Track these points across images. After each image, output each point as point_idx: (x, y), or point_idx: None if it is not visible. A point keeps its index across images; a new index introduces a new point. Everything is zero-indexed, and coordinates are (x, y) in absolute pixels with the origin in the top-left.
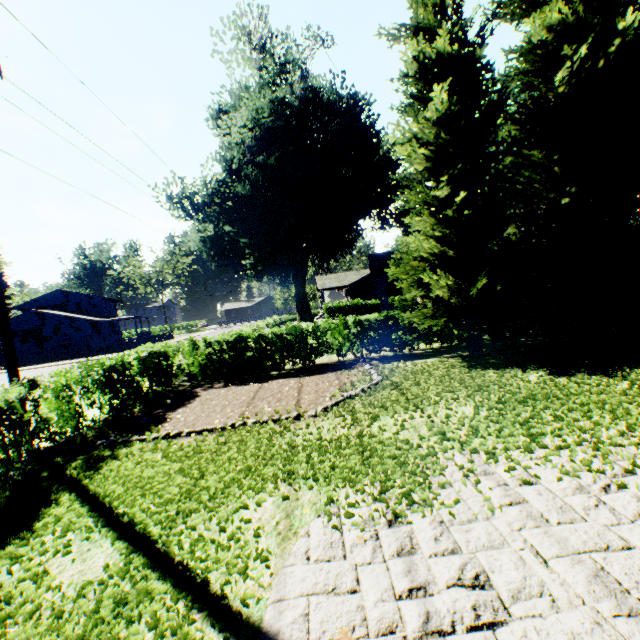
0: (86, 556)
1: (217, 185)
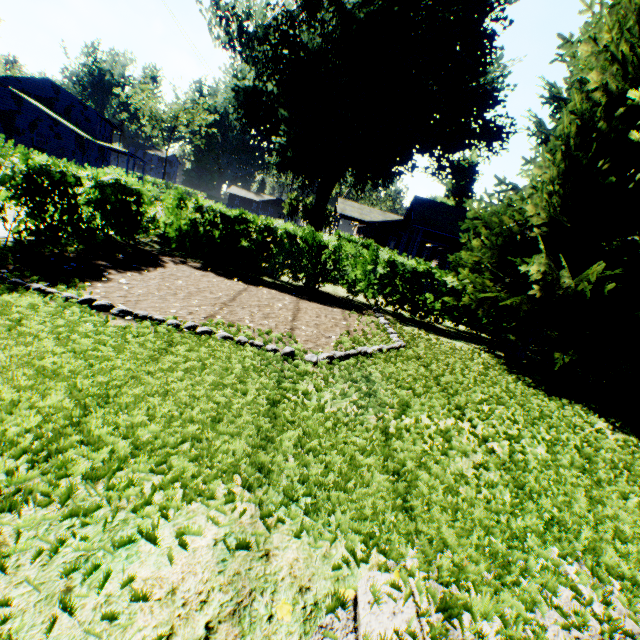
0: None
1: (281, 16)
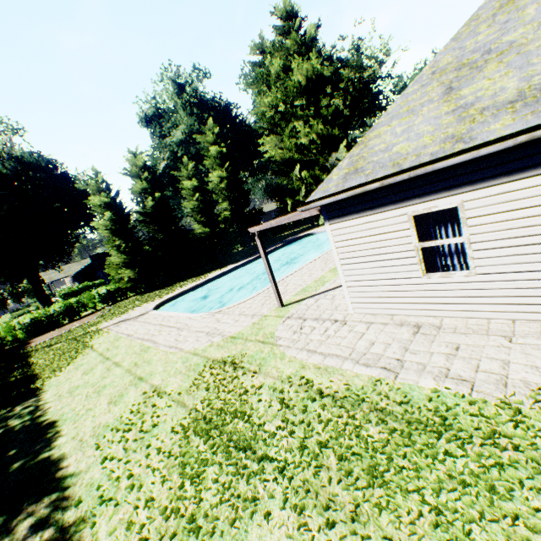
0: (58, 345)
1: None
